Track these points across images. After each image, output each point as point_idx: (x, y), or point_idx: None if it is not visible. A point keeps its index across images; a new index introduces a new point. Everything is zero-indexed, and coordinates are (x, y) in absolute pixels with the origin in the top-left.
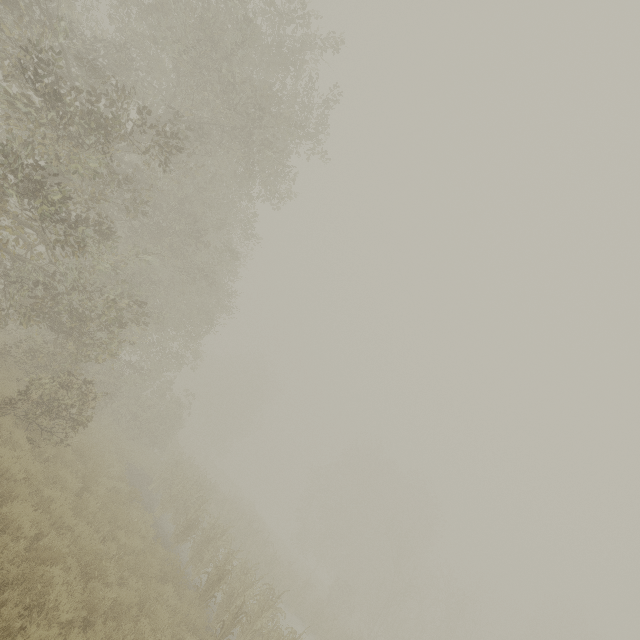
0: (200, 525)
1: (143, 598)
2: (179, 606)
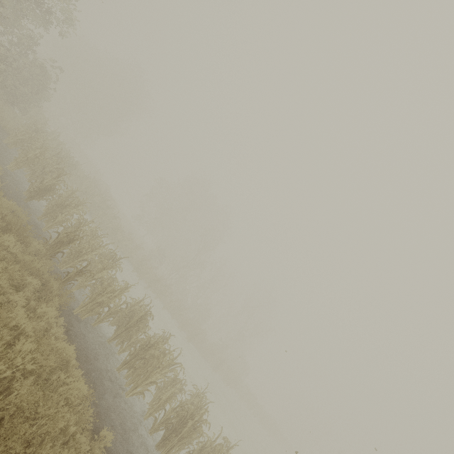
0: (57, 191)
1: None
2: (21, 256)
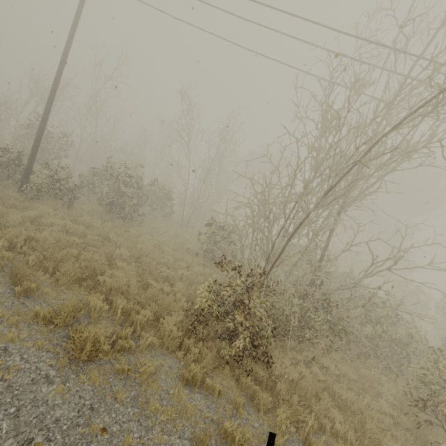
0: None
1: None
2: None
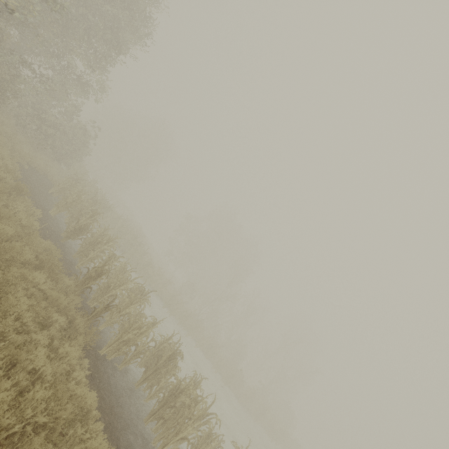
0: (91, 230)
1: (2, 282)
2: (49, 292)
